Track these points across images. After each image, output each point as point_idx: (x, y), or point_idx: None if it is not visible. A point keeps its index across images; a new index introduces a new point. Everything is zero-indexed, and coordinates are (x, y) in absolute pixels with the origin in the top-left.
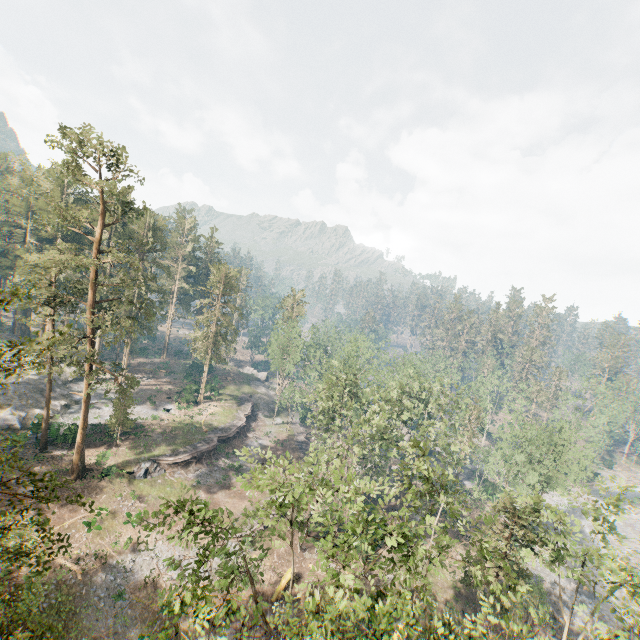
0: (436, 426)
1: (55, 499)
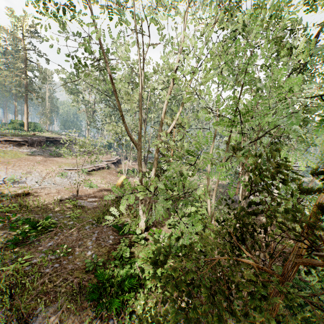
0: None
1: None
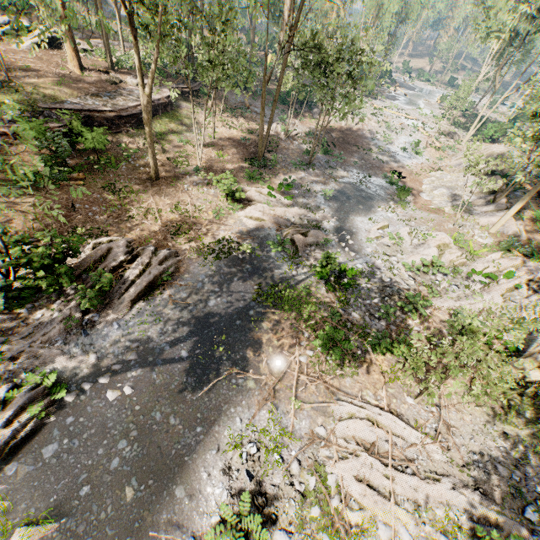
0: None
1: None
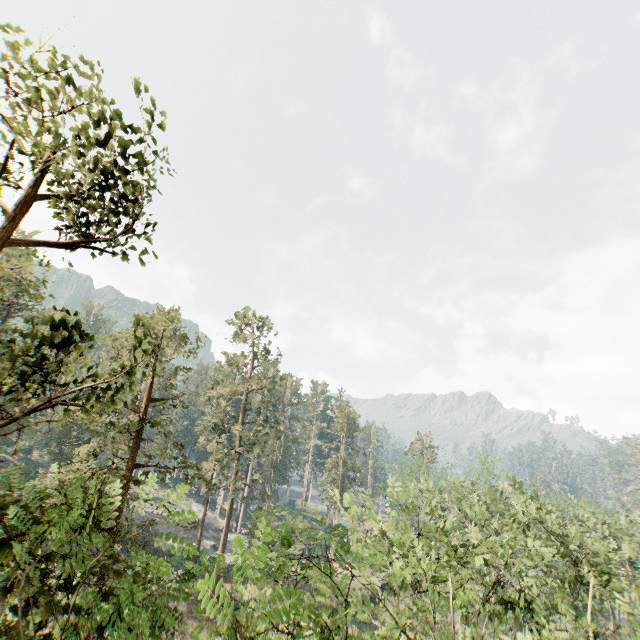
0: (612, 543)
1: (191, 618)
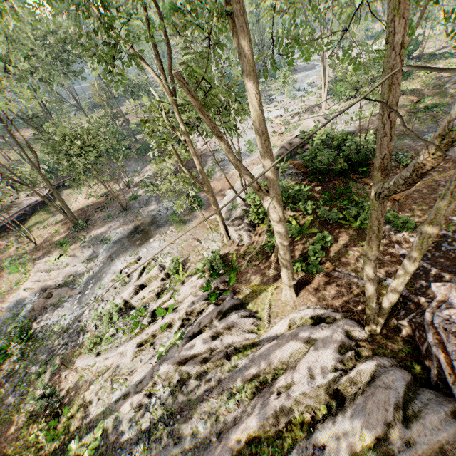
0: None
1: None
